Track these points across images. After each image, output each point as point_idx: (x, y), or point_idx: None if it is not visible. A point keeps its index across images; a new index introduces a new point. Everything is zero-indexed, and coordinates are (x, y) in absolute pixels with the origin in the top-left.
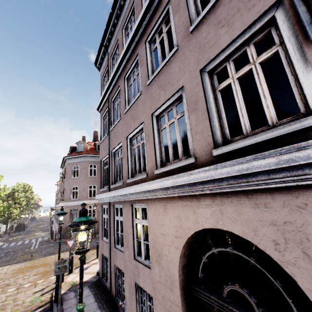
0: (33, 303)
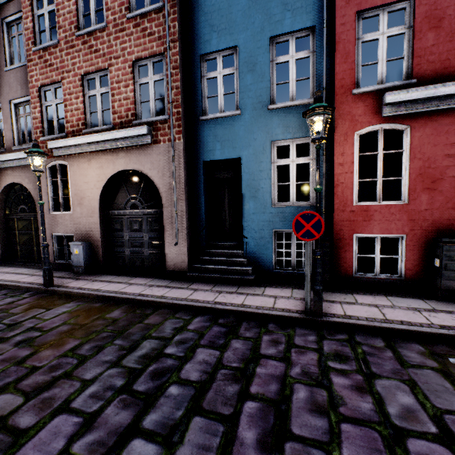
0: None
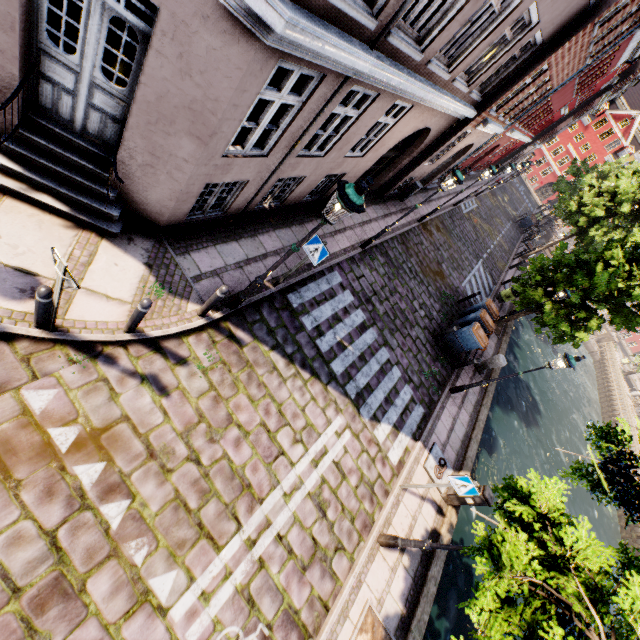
0: (219, 359)
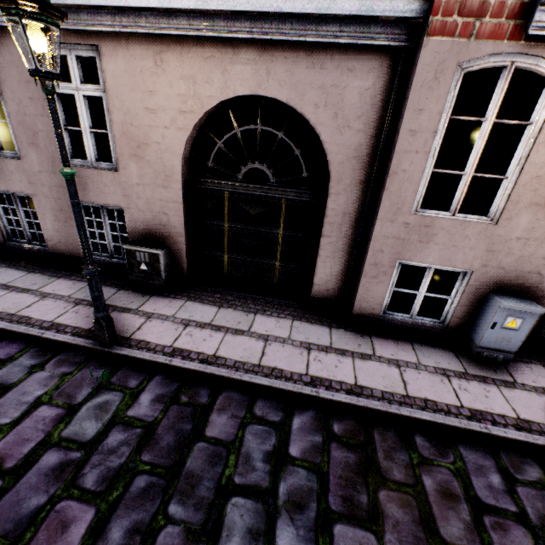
0: None
